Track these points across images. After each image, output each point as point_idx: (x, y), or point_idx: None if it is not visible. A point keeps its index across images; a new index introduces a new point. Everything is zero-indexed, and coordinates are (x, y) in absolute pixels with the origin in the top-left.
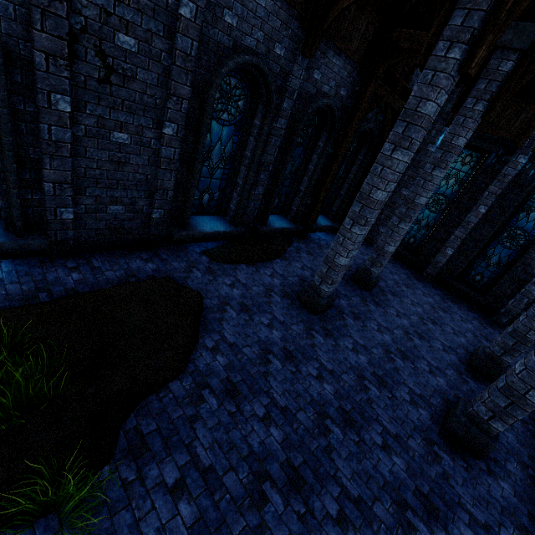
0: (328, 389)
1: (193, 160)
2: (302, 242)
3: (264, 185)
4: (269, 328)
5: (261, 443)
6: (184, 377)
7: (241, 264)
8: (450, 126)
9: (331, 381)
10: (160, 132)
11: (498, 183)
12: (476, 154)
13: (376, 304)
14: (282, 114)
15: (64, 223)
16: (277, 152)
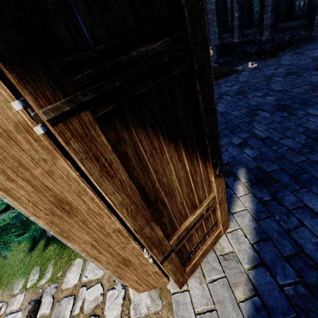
0: None
1: None
2: None
3: None
4: None
5: None
6: None
7: None
8: None
9: None
10: None
11: None
12: None
13: None
14: None
15: None
16: None
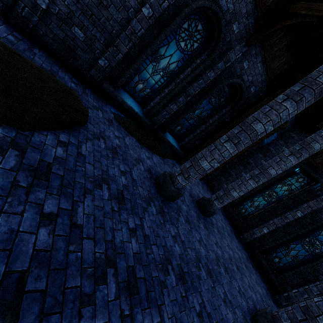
0: (133, 245)
1: (148, 46)
2: (178, 164)
3: (178, 107)
4: (121, 173)
5: (13, 231)
6: (8, 128)
7: (133, 137)
8: (313, 134)
9: (140, 242)
10: (139, 8)
11: (316, 202)
12: (308, 179)
13: (205, 226)
14: (214, 69)
15: (35, 6)
16: (198, 92)
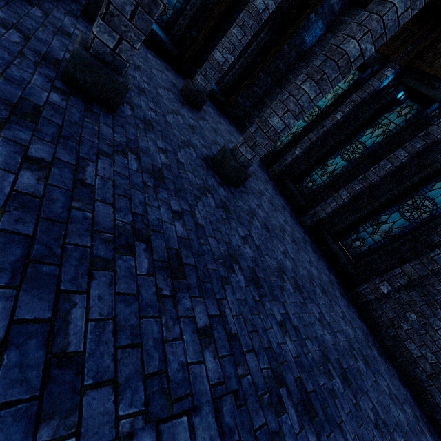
0: None
1: None
2: (172, 69)
3: None
4: None
5: None
6: None
7: None
8: None
9: None
10: None
11: (361, 92)
12: (359, 73)
13: (179, 101)
14: None
15: None
16: None
